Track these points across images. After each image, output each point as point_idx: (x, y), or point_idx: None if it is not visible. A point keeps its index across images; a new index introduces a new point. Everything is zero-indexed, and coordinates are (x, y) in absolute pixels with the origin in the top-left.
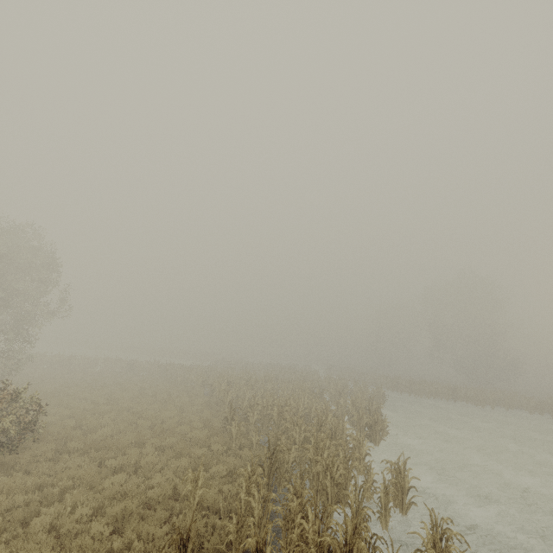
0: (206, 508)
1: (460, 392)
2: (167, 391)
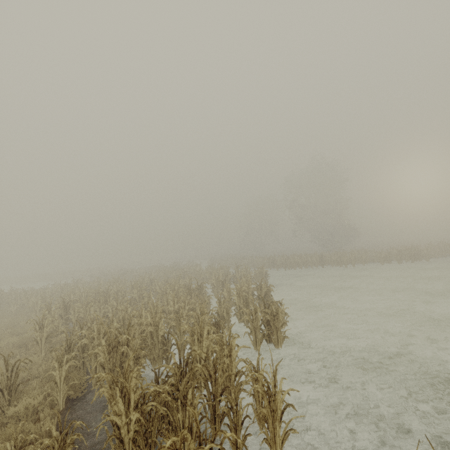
0: None
1: (325, 258)
2: None
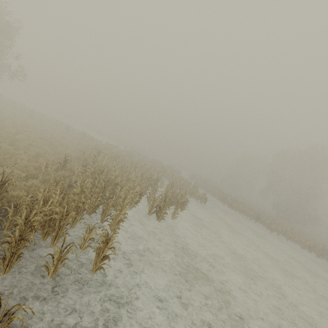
0: None
1: (262, 218)
2: (62, 143)
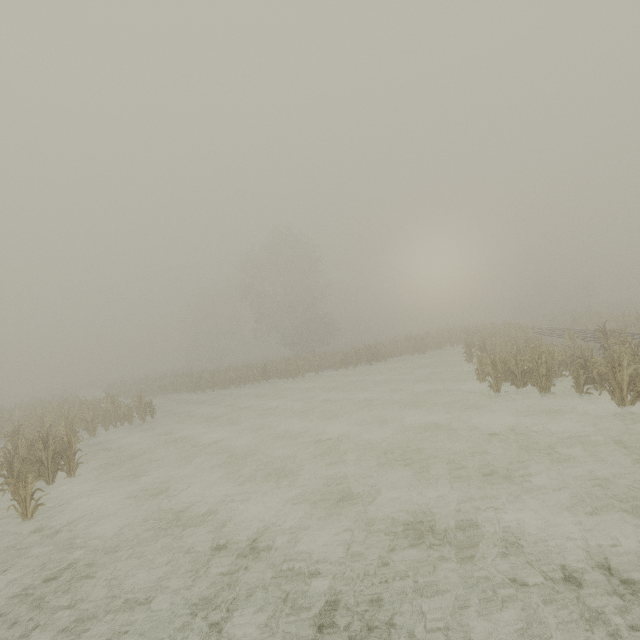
0: None
1: (273, 368)
2: None
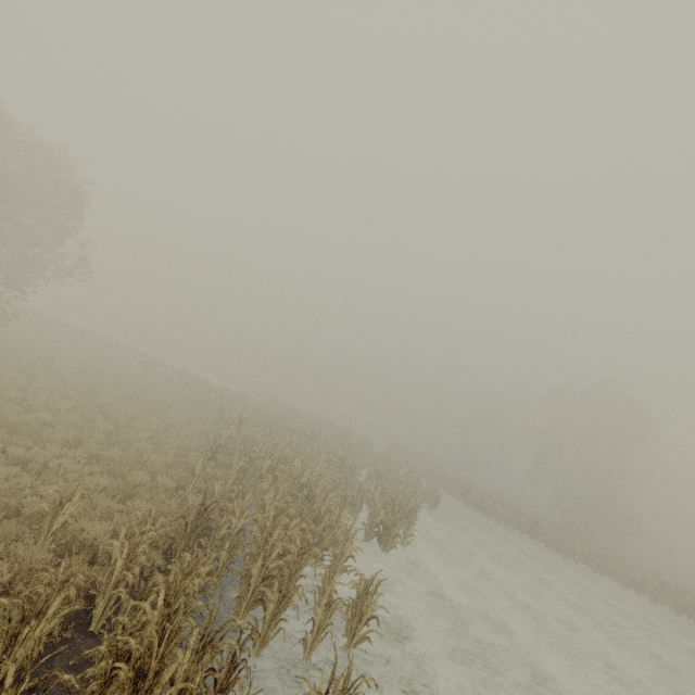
0: (81, 544)
1: (541, 530)
2: (167, 403)
